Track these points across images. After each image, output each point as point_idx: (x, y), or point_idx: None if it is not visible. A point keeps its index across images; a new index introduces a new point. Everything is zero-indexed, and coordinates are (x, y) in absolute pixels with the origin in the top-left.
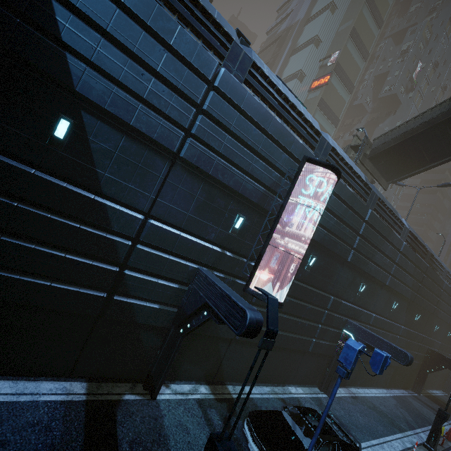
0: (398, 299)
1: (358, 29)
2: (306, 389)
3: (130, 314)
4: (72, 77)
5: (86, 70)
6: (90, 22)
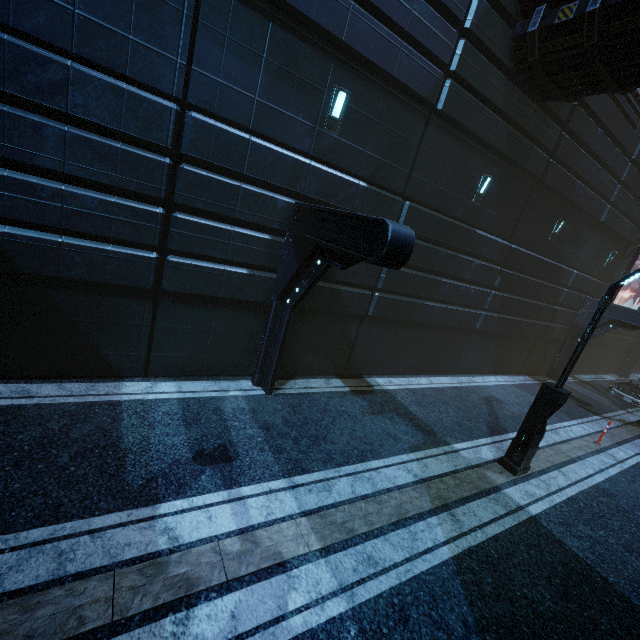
0: None
1: None
2: (609, 375)
3: (552, 334)
4: (574, 194)
5: (580, 186)
6: (589, 151)
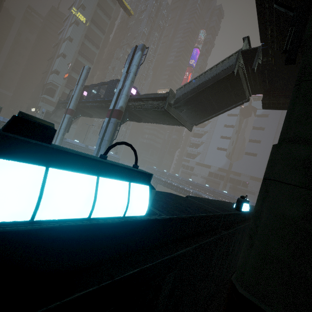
0: None
1: (84, 51)
2: None
3: None
4: None
5: None
6: None
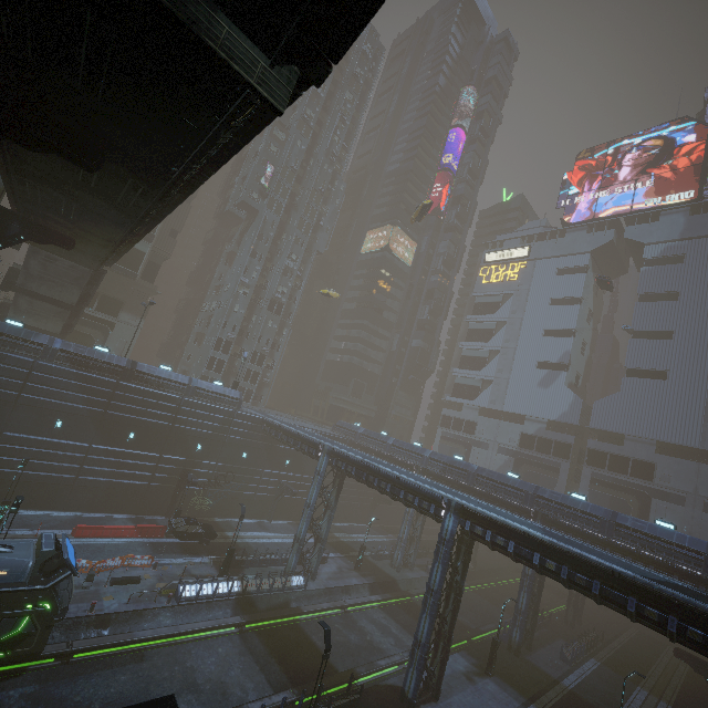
0: (67, 417)
1: None
2: None
3: None
4: None
5: None
6: None
